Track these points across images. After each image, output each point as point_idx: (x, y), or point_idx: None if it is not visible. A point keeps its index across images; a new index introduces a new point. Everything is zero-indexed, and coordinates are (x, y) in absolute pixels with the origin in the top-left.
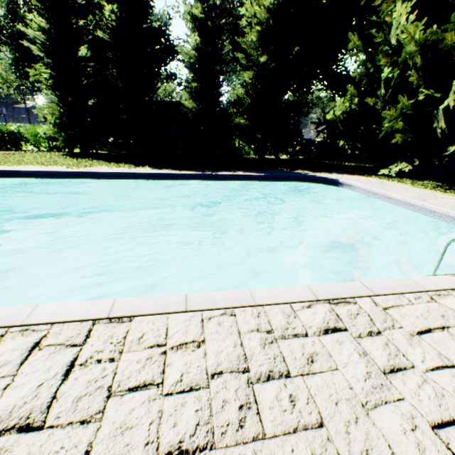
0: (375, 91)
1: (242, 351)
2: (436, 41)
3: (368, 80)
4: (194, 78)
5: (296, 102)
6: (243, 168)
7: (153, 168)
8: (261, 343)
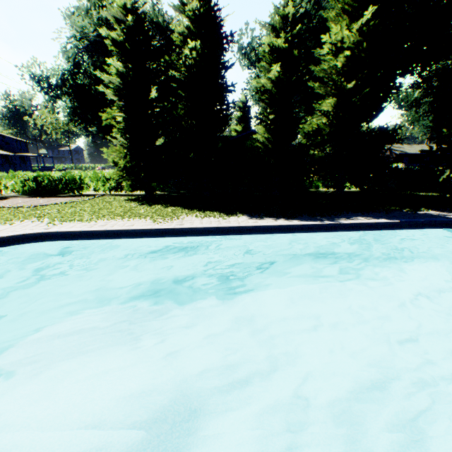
0: None
1: None
2: None
3: None
4: (273, 110)
5: (391, 129)
6: (350, 209)
7: (248, 215)
8: None
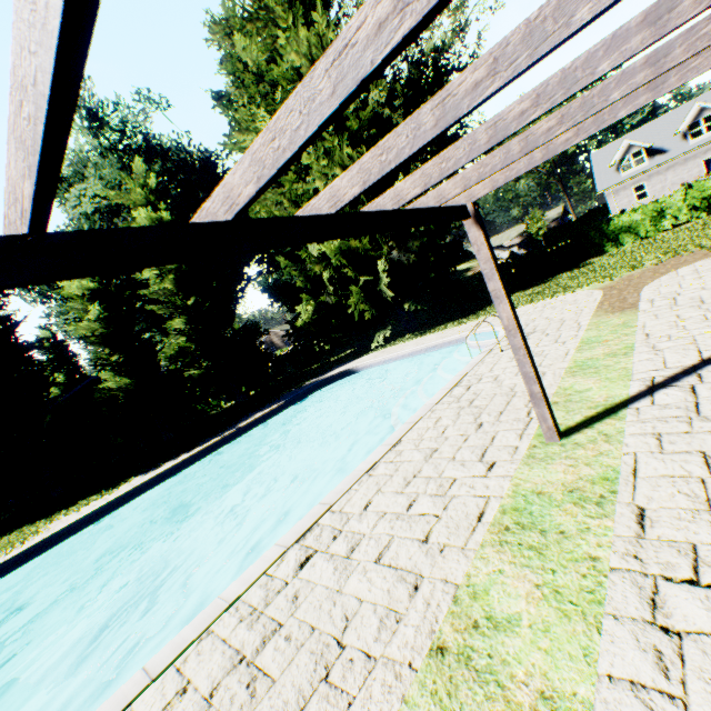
0: (318, 290)
1: (455, 408)
2: (347, 247)
3: (311, 284)
4: (115, 350)
5: (252, 326)
6: (250, 411)
7: (142, 474)
8: (456, 404)
